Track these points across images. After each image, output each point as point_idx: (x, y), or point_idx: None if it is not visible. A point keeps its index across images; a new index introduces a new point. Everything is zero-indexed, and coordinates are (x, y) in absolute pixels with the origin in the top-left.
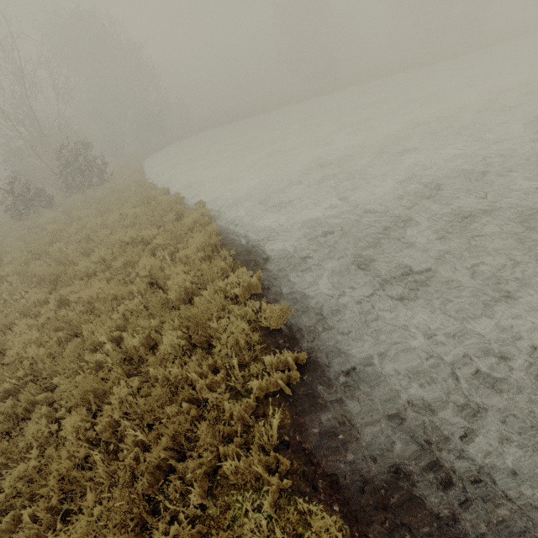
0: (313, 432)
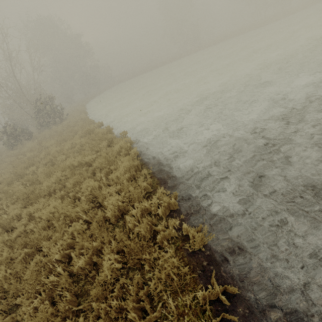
0: None
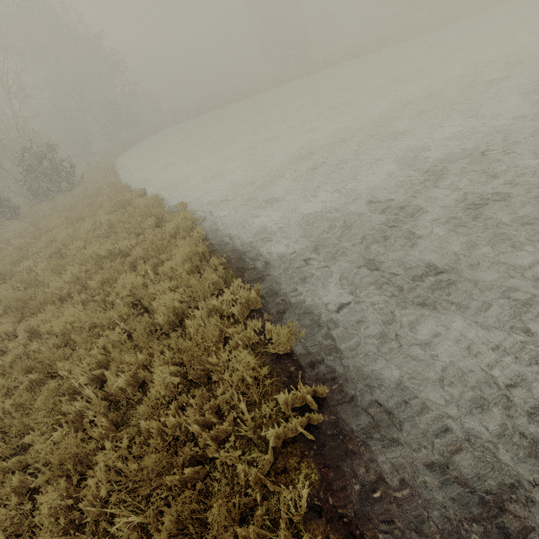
0: (348, 490)
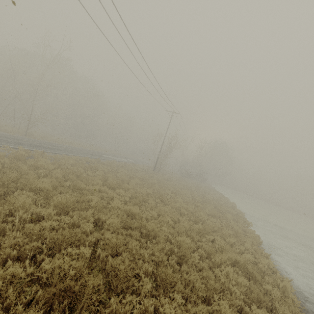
0: None
